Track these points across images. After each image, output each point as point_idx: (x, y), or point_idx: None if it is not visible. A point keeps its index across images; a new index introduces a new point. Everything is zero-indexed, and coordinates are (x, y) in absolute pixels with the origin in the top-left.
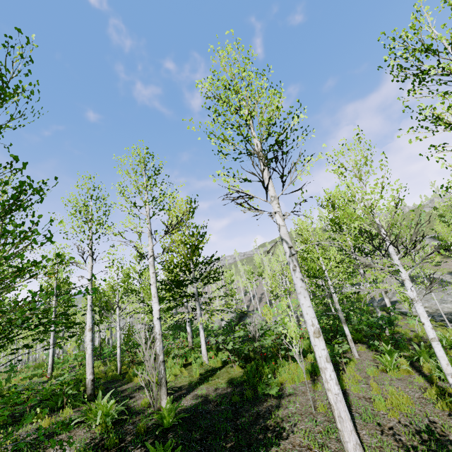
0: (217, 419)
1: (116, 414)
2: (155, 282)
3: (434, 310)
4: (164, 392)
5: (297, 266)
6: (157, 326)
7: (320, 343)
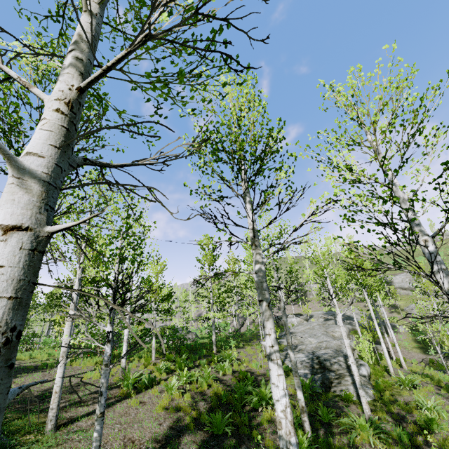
0: None
1: None
2: None
3: (299, 342)
4: None
5: None
6: None
7: None
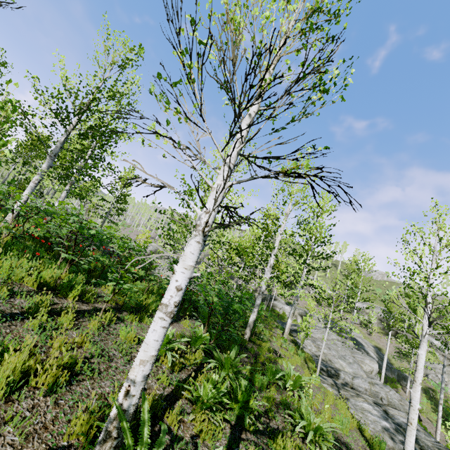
0: None
1: None
2: None
3: (327, 359)
4: None
5: None
6: None
7: None
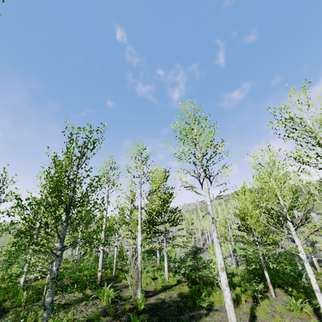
0: (168, 313)
1: (113, 297)
2: (140, 223)
3: None
4: (140, 290)
5: (215, 229)
6: (139, 250)
7: (224, 275)
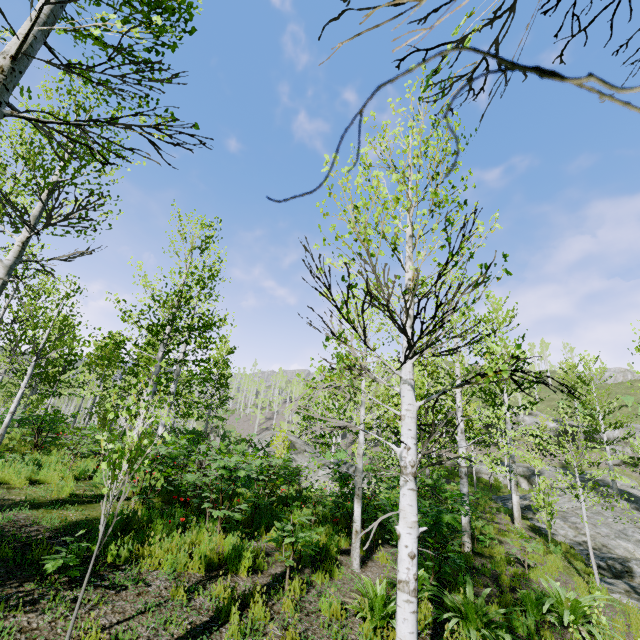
0: None
1: None
2: None
3: (599, 545)
4: None
5: None
6: None
7: None
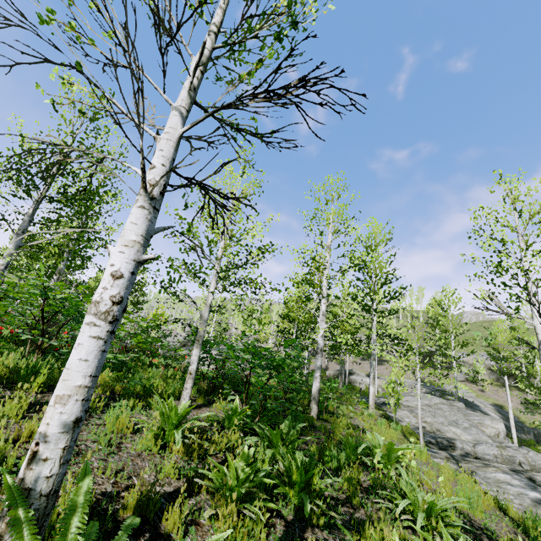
0: None
1: None
2: None
3: (434, 429)
4: None
5: None
6: None
7: None
